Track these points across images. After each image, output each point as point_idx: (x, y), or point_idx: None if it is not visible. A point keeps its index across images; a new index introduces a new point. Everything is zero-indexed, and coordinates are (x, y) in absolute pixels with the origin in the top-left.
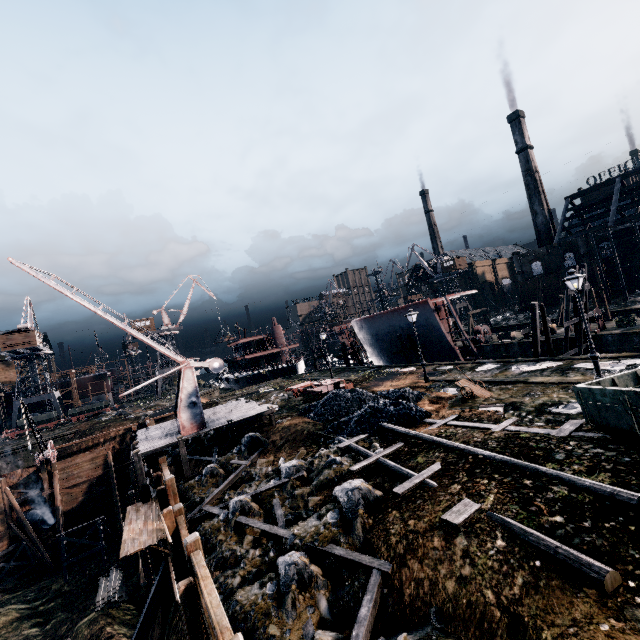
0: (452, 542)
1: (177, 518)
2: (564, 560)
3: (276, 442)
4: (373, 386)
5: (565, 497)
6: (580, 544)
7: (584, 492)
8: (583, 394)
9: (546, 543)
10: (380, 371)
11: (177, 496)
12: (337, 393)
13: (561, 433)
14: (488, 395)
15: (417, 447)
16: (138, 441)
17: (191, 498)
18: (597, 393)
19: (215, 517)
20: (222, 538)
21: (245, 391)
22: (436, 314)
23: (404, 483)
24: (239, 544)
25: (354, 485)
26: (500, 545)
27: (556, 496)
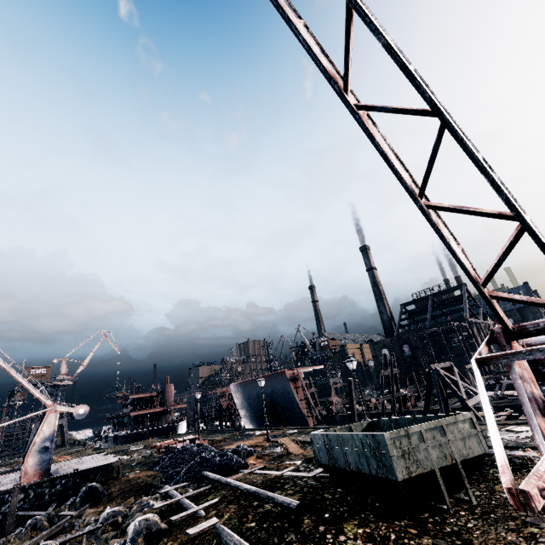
0: None
1: None
2: None
3: (113, 493)
4: (226, 445)
5: (267, 510)
6: (253, 538)
7: (279, 506)
8: (313, 439)
9: (233, 538)
10: (243, 433)
11: None
12: (186, 447)
13: (310, 474)
14: (299, 452)
15: (215, 488)
16: None
17: None
18: (317, 437)
19: None
20: None
21: (116, 449)
22: (291, 383)
23: (182, 513)
24: None
25: (145, 517)
26: None
27: (263, 510)
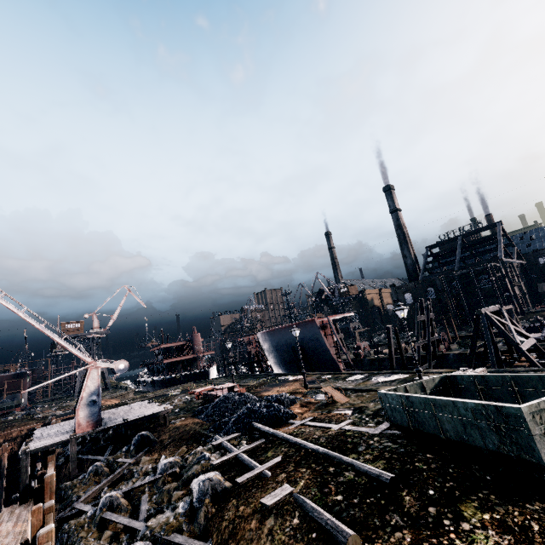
0: (264, 522)
1: (46, 516)
2: (329, 529)
3: (164, 441)
4: (263, 391)
5: (350, 480)
6: (346, 516)
7: (364, 475)
8: (383, 398)
9: (323, 517)
10: (275, 378)
11: (54, 494)
12: (227, 396)
13: (376, 431)
14: (345, 400)
15: (271, 443)
16: (32, 438)
17: (69, 497)
18: (389, 397)
19: (83, 514)
20: (83, 535)
21: (156, 393)
22: (321, 331)
23: (247, 474)
24: (98, 540)
25: (207, 476)
26: (295, 522)
27: (345, 479)
